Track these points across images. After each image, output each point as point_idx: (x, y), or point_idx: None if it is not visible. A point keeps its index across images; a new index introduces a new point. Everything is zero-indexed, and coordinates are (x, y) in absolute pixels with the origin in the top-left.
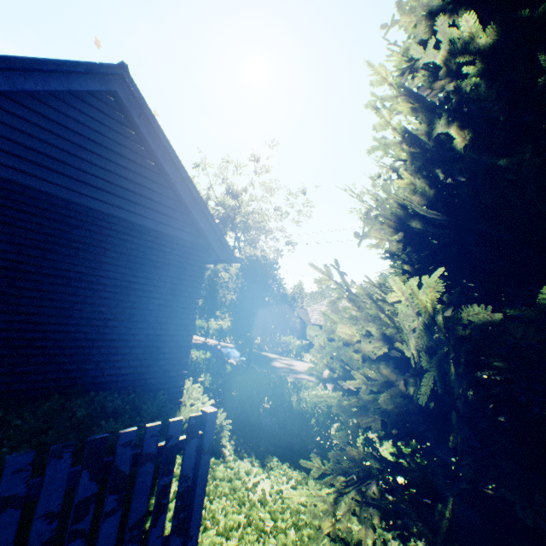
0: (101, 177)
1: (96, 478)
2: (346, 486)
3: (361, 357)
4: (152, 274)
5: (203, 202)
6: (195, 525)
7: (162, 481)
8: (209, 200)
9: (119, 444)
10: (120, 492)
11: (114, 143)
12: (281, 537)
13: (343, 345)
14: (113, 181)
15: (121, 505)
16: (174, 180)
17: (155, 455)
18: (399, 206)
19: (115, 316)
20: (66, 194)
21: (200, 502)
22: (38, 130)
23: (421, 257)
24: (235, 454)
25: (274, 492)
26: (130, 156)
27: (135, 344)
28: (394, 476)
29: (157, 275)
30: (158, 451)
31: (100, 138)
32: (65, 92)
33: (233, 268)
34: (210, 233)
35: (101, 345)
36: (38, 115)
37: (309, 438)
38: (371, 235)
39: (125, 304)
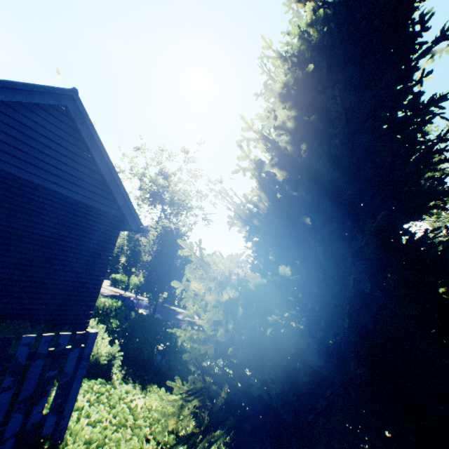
0: (45, 161)
1: (1, 363)
2: (190, 395)
3: (204, 303)
4: (75, 234)
5: (123, 187)
6: (69, 409)
7: (48, 374)
8: (144, 177)
9: (21, 343)
10: (16, 376)
11: (60, 138)
12: (136, 429)
13: (194, 295)
14: (55, 164)
15: (15, 385)
16: (102, 169)
17: (46, 355)
18: (248, 208)
19: (39, 264)
20: (15, 170)
21: (76, 393)
22: (1, 125)
23: (258, 243)
24: (123, 380)
25: (145, 406)
26: (72, 148)
27: (52, 286)
28: (204, 376)
29: (79, 236)
30: (49, 353)
31: (49, 134)
32: (27, 103)
33: (151, 235)
34: (126, 209)
35: (24, 284)
36: (3, 114)
37: (185, 371)
38: (237, 224)
39: (49, 255)
